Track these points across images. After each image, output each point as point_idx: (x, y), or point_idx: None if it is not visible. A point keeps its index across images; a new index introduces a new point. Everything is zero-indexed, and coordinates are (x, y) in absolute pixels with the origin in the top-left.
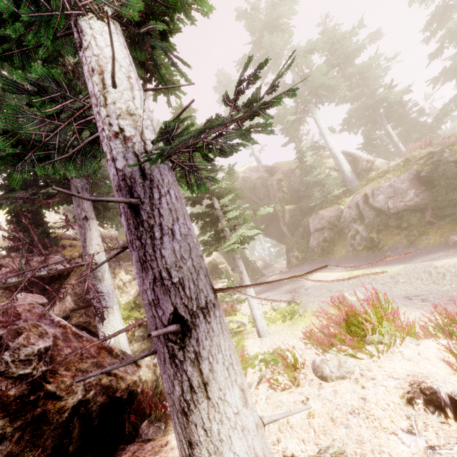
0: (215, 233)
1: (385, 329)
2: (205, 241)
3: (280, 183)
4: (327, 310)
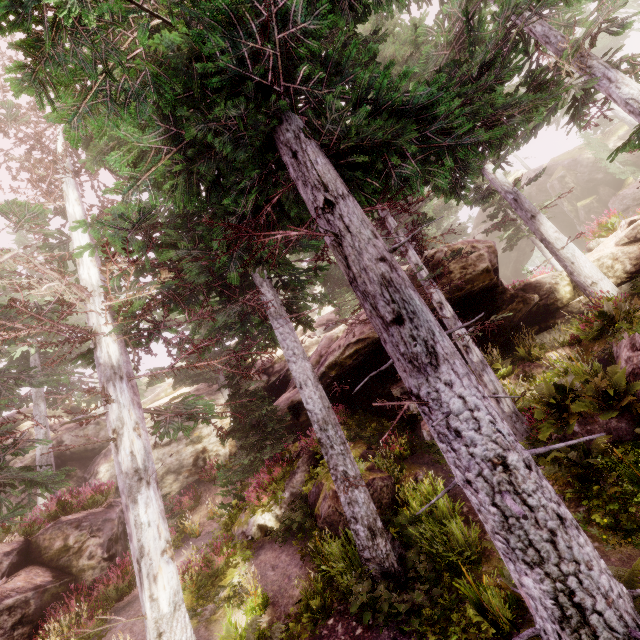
0: (514, 230)
1: (613, 221)
2: (509, 237)
3: (562, 180)
4: (591, 229)
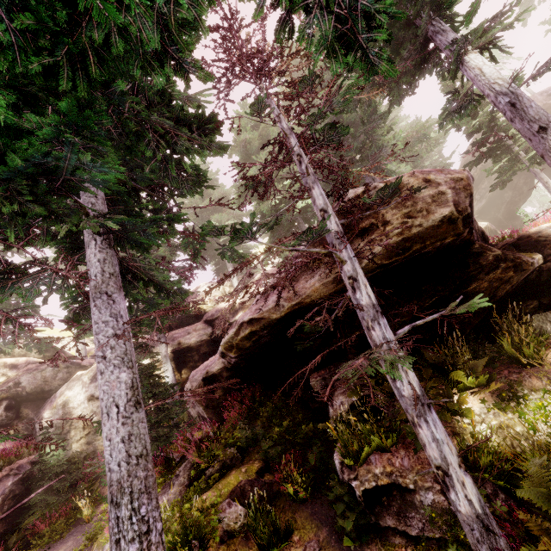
0: (508, 161)
1: None
2: (500, 170)
3: None
4: None
